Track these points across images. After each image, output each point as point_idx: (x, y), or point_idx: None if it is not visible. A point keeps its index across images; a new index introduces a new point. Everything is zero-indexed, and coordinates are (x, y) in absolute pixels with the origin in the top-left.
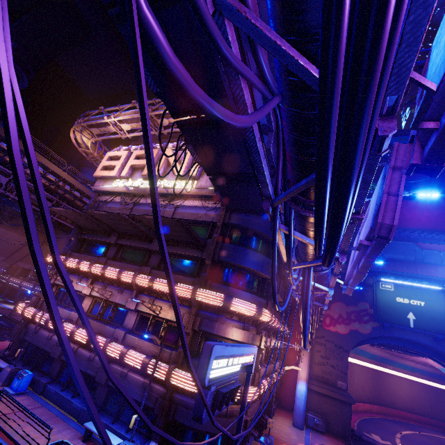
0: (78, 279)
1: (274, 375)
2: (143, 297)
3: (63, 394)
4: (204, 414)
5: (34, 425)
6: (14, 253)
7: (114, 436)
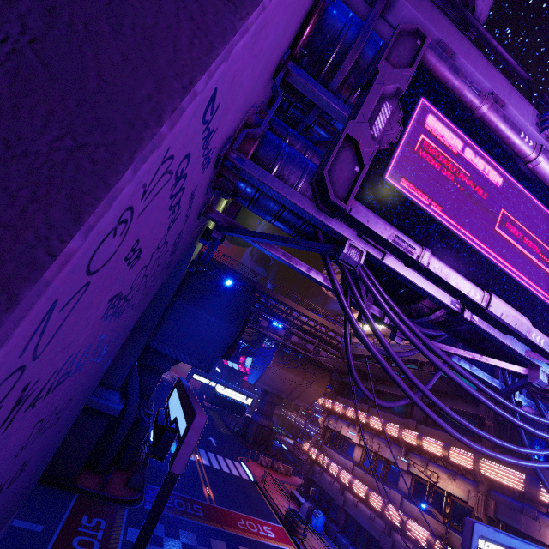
0: (347, 425)
1: None
2: (414, 457)
3: None
4: None
5: None
6: (292, 391)
7: None
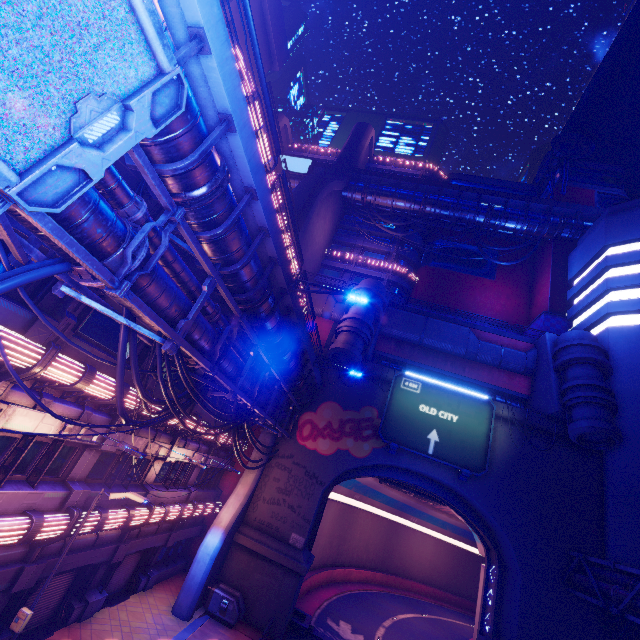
0: None
1: (122, 511)
2: None
3: None
4: None
5: None
6: None
7: None
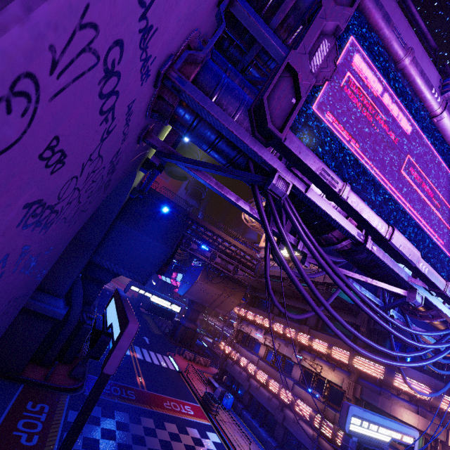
0: (255, 329)
1: None
2: (305, 354)
3: (253, 421)
4: None
5: (239, 436)
6: (213, 302)
7: None
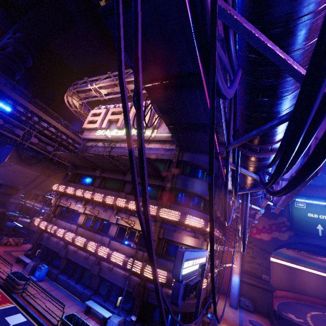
0: (75, 202)
1: (215, 270)
2: (121, 214)
3: (69, 281)
4: (179, 300)
5: (52, 302)
6: (29, 183)
7: (106, 311)
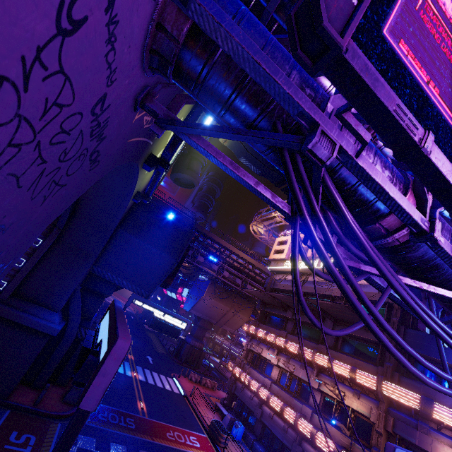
0: (267, 349)
1: None
2: (324, 378)
3: None
4: None
5: None
6: (221, 318)
7: None
